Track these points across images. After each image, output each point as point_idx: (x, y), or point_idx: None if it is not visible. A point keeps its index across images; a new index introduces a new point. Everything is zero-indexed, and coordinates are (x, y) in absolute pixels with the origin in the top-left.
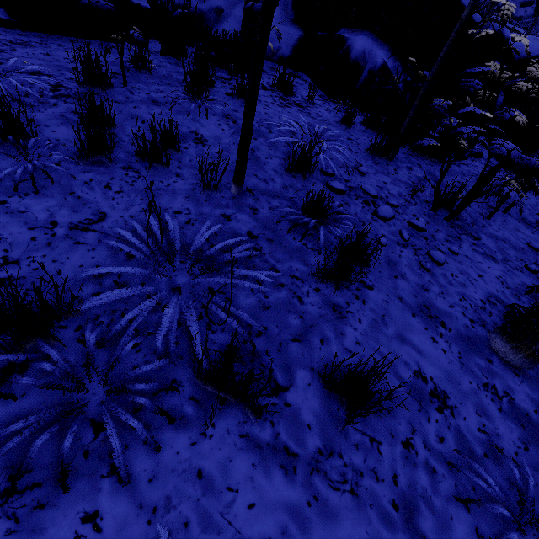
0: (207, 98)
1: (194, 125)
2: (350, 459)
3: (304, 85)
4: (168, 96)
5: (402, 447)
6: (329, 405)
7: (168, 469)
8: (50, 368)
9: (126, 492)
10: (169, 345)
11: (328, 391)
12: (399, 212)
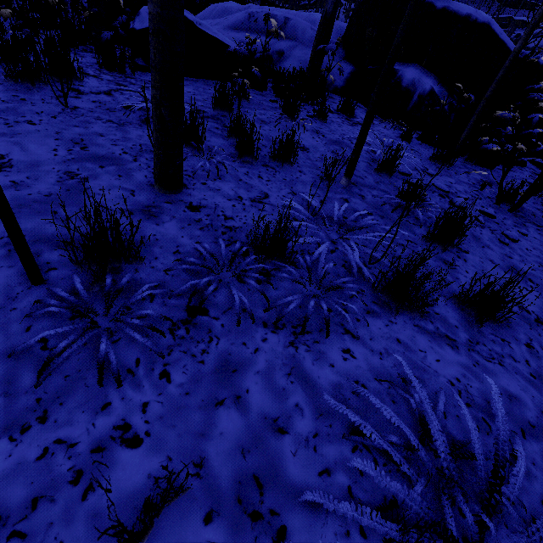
0: (298, 118)
1: (295, 138)
2: (492, 347)
3: (359, 109)
4: (270, 117)
5: (525, 347)
6: (465, 317)
7: (378, 335)
8: (294, 271)
9: (360, 343)
10: (353, 268)
11: (461, 309)
12: (470, 204)
